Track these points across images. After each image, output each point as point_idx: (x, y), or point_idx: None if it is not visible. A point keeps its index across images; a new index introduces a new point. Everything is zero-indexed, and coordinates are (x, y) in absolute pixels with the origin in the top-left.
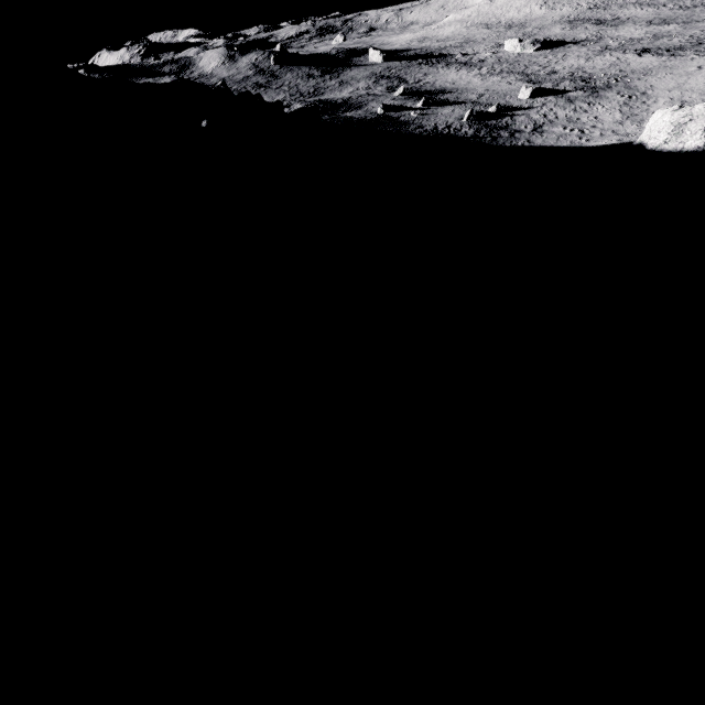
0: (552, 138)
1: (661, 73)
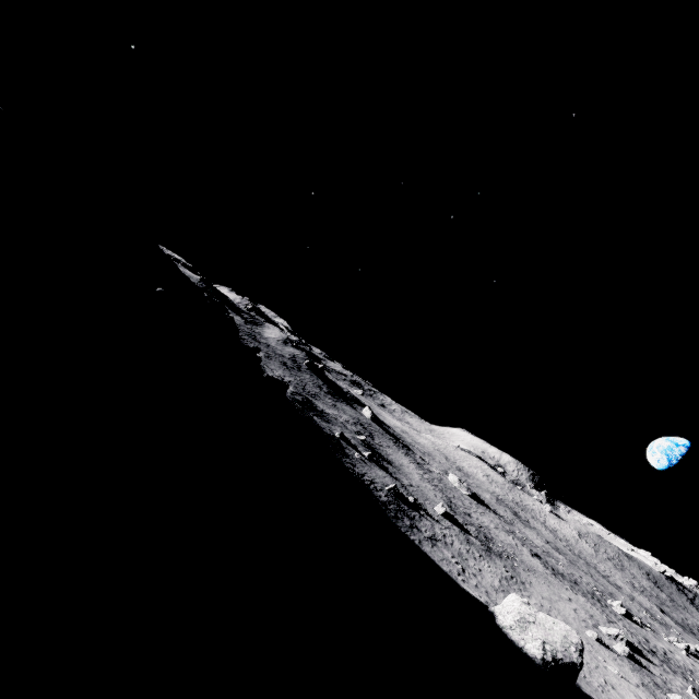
0: (439, 554)
1: (541, 579)
